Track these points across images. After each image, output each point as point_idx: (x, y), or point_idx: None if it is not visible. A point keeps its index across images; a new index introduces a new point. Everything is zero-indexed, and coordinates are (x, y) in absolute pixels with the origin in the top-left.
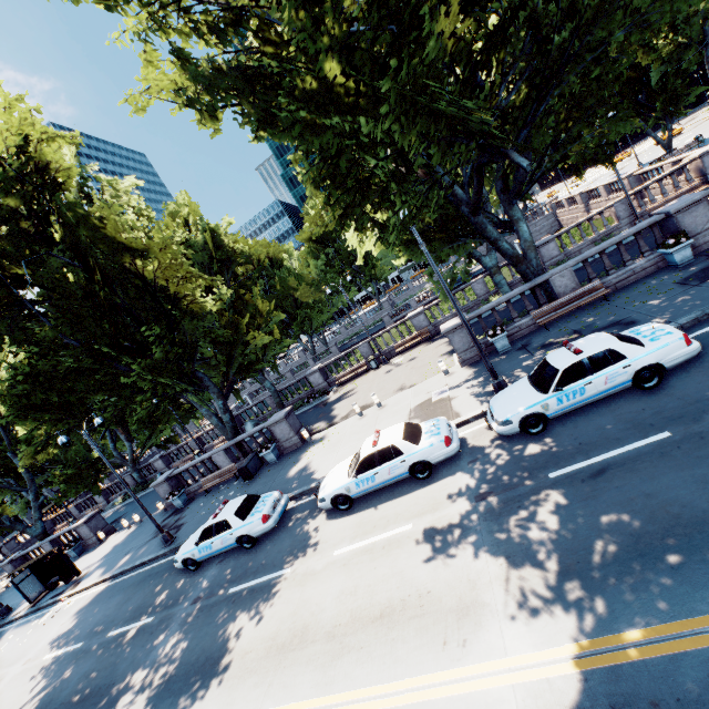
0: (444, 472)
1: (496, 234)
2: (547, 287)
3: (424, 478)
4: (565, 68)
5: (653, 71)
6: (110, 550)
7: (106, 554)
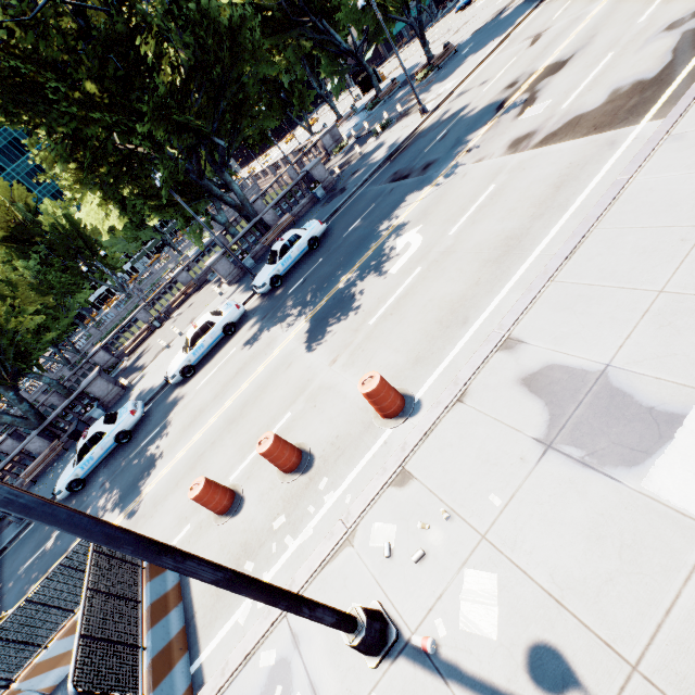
0: (243, 325)
1: (220, 192)
2: (264, 224)
3: (233, 333)
4: (225, 90)
5: (282, 77)
6: None
7: None
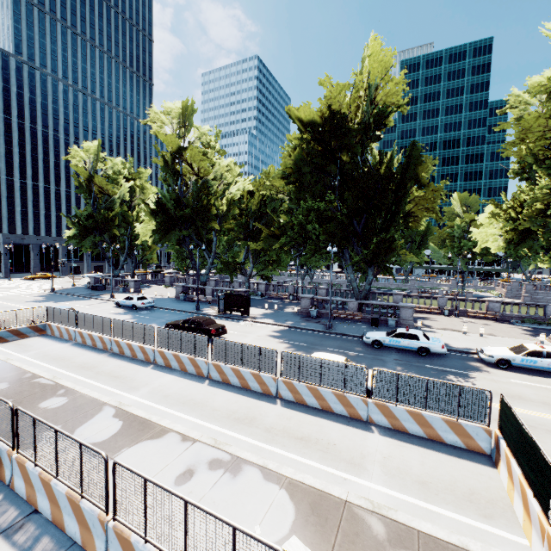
0: None
1: None
2: None
3: None
4: None
5: None
6: (262, 313)
7: (262, 314)
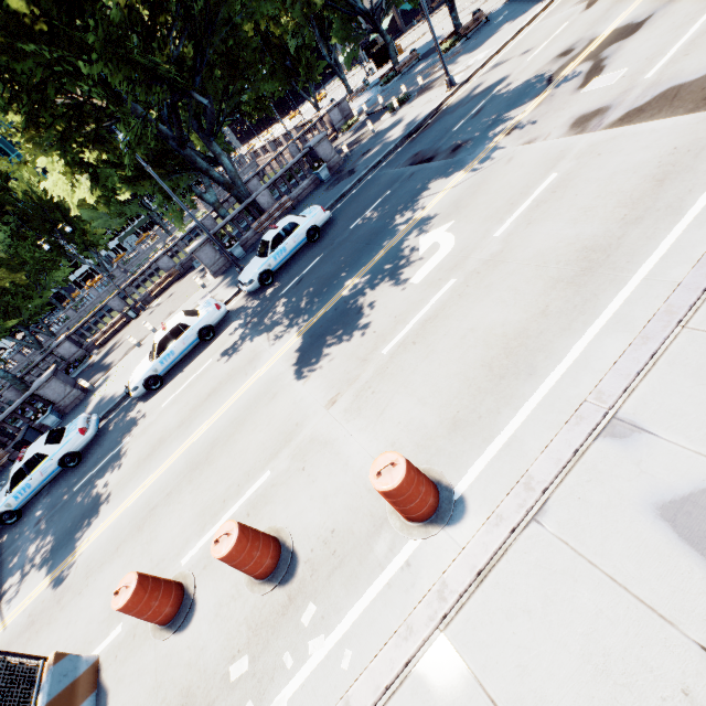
0: (223, 329)
1: (206, 165)
2: (257, 207)
3: (211, 338)
4: (211, 34)
5: (288, 41)
6: None
7: None
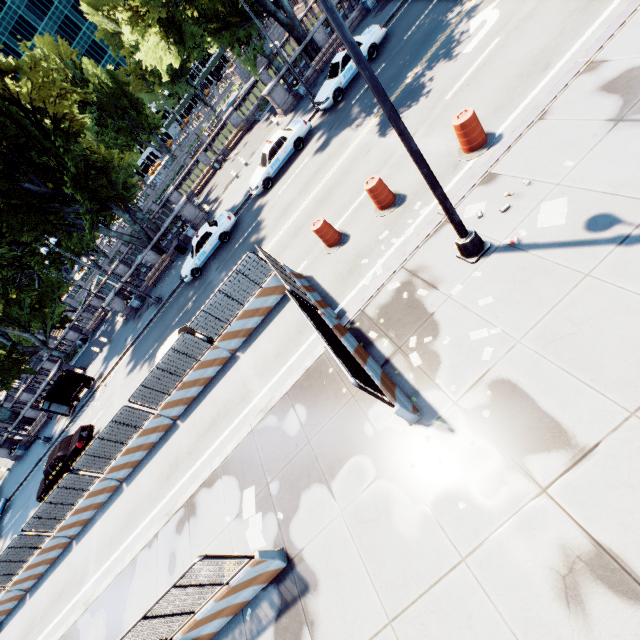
0: (309, 141)
1: (274, 7)
2: (313, 46)
3: (302, 149)
4: None
5: None
6: (102, 361)
7: (103, 362)
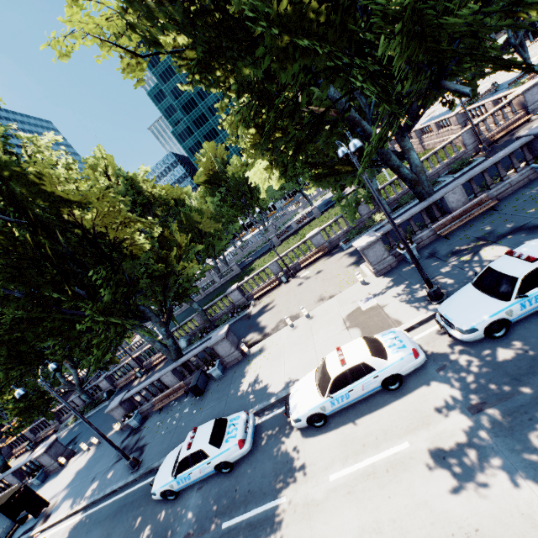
0: (414, 381)
1: (399, 162)
2: (438, 203)
3: (396, 388)
4: None
5: None
6: (74, 475)
7: (71, 480)
